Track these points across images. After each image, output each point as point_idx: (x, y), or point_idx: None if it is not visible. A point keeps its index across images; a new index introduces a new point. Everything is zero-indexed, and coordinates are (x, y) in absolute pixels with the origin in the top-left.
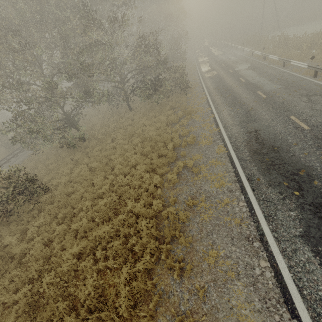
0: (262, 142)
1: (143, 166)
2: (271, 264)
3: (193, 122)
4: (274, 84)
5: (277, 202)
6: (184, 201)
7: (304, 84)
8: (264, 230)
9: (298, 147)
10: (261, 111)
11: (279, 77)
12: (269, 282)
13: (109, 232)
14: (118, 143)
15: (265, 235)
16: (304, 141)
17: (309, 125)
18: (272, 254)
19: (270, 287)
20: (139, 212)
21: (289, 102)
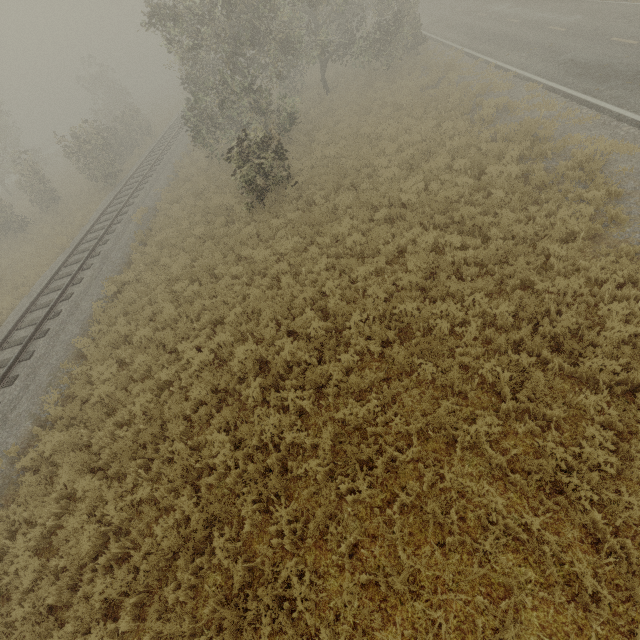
0: (585, 66)
1: (430, 123)
2: (634, 125)
3: (464, 78)
4: (570, 15)
5: (625, 95)
6: (514, 129)
7: (615, 8)
8: (620, 112)
9: (632, 58)
10: (567, 43)
11: (574, 7)
12: (635, 133)
13: (439, 167)
14: (351, 123)
15: (622, 114)
16: (637, 52)
17: (638, 40)
18: (633, 120)
19: (637, 134)
20: (468, 144)
21: (602, 28)
